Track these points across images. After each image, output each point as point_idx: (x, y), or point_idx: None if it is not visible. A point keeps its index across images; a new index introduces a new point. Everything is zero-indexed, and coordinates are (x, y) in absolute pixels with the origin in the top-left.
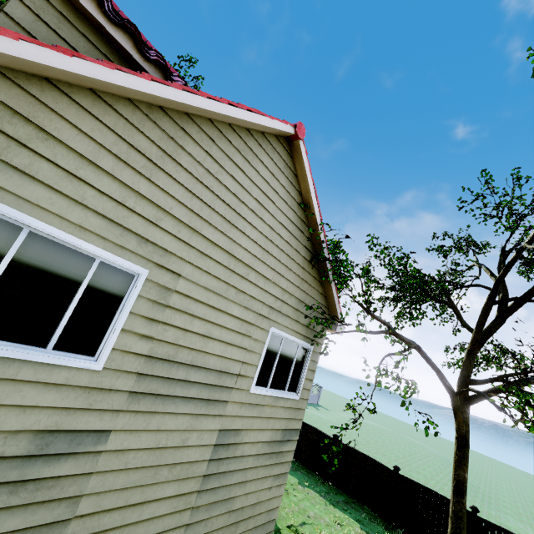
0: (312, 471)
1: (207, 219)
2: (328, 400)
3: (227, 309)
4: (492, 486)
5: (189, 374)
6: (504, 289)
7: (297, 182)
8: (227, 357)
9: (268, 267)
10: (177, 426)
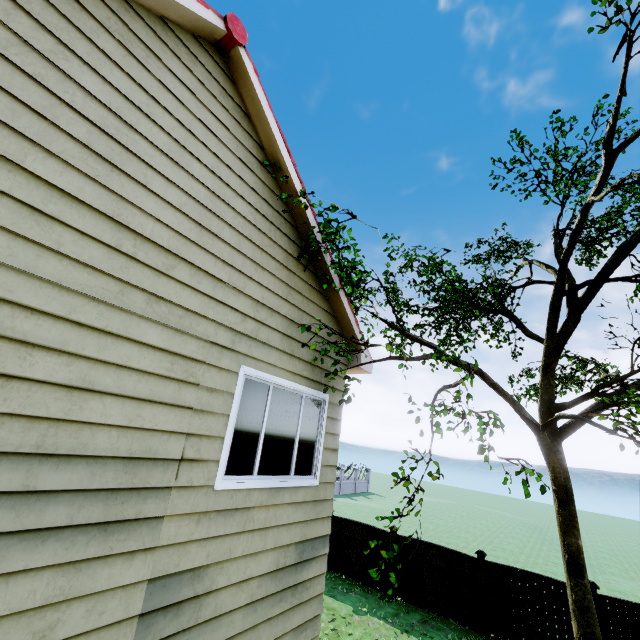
0: (371, 586)
1: (37, 139)
2: (380, 484)
3: (128, 333)
4: (586, 542)
5: (36, 475)
6: (569, 277)
7: (252, 127)
8: (145, 428)
9: (216, 259)
10: (11, 606)
